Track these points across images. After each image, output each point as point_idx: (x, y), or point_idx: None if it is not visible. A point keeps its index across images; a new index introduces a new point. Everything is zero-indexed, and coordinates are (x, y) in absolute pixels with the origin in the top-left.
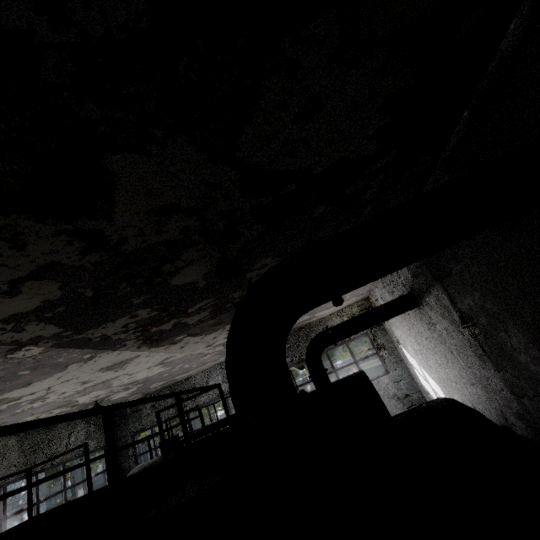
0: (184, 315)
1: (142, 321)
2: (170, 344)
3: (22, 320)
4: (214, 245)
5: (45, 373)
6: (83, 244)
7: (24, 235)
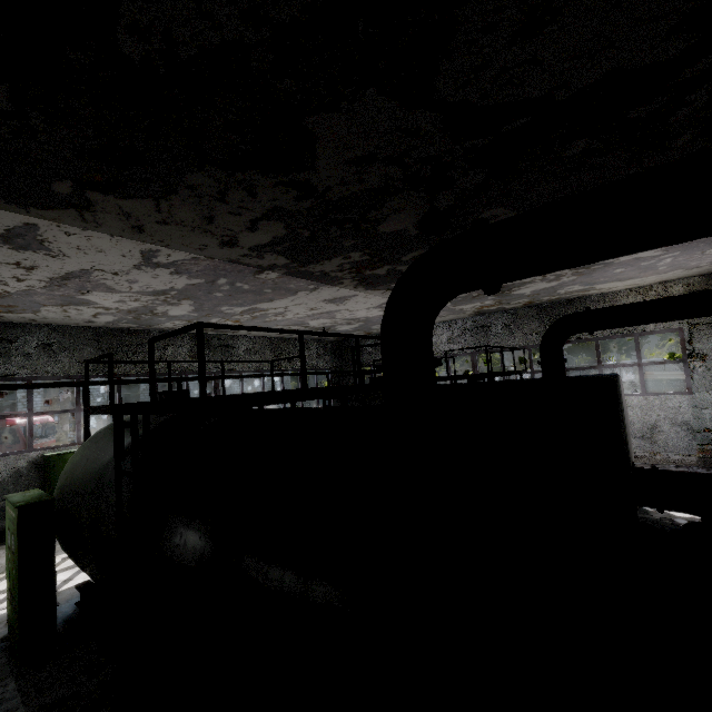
0: (397, 262)
1: (355, 264)
2: (387, 290)
3: (261, 250)
4: (422, 193)
5: (282, 294)
6: (297, 192)
7: (255, 186)
